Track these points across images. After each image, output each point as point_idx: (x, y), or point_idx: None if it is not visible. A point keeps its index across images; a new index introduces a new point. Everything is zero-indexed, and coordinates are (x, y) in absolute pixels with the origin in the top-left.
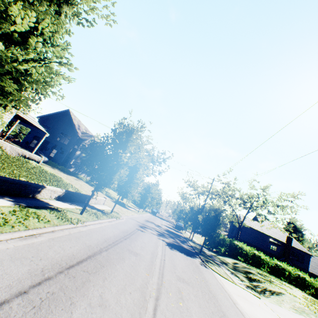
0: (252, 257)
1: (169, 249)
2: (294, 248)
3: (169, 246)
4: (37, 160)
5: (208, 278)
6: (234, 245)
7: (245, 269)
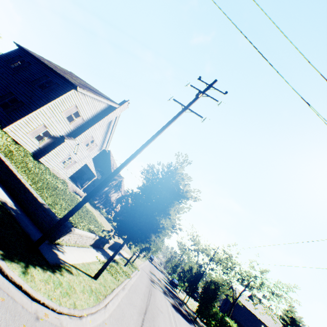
0: None
1: (175, 311)
2: None
3: (173, 307)
4: (81, 195)
5: None
6: (225, 322)
7: None
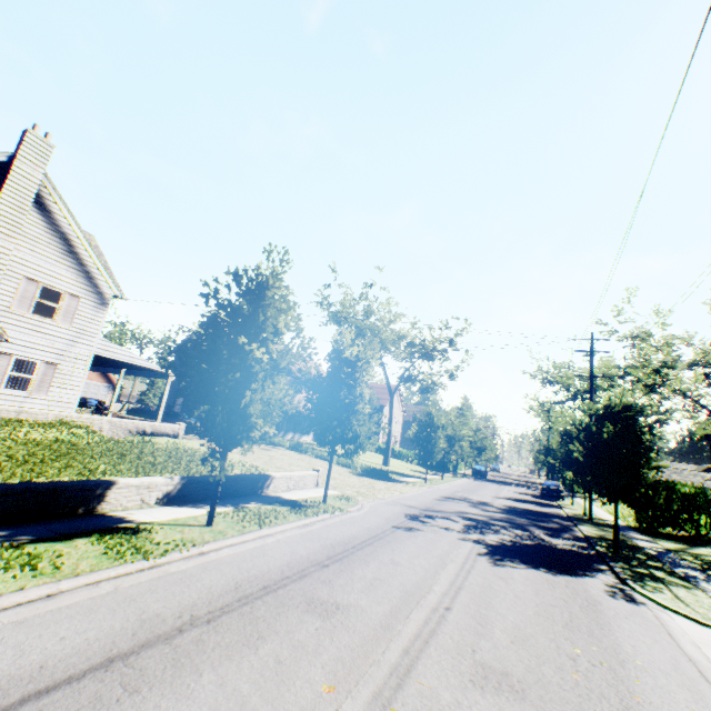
0: None
1: (488, 566)
2: None
3: (494, 555)
4: (172, 433)
5: (636, 644)
6: None
7: None
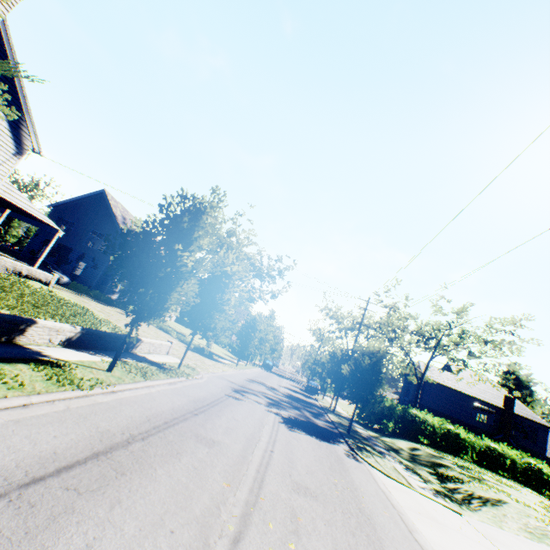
0: (444, 436)
1: (286, 430)
2: (519, 417)
3: (288, 423)
4: (45, 280)
5: (360, 481)
6: (411, 417)
7: (432, 458)
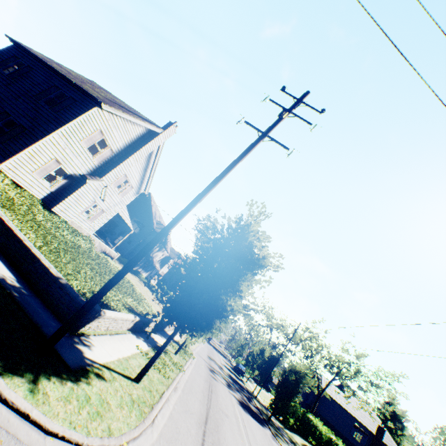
0: (327, 442)
1: (243, 411)
2: (385, 445)
3: (241, 405)
4: (113, 256)
5: None
6: (308, 420)
7: None
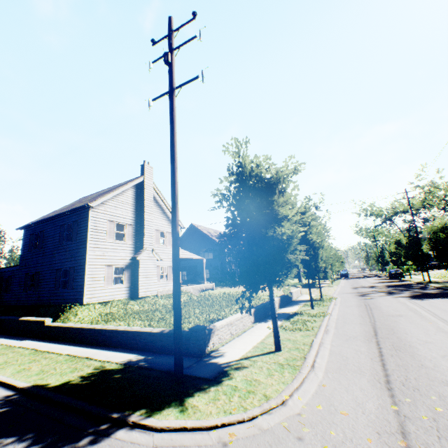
0: None
1: (419, 301)
2: None
3: (414, 298)
4: (211, 288)
5: None
6: None
7: None
